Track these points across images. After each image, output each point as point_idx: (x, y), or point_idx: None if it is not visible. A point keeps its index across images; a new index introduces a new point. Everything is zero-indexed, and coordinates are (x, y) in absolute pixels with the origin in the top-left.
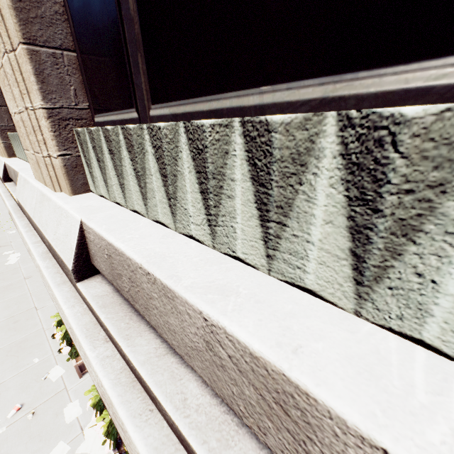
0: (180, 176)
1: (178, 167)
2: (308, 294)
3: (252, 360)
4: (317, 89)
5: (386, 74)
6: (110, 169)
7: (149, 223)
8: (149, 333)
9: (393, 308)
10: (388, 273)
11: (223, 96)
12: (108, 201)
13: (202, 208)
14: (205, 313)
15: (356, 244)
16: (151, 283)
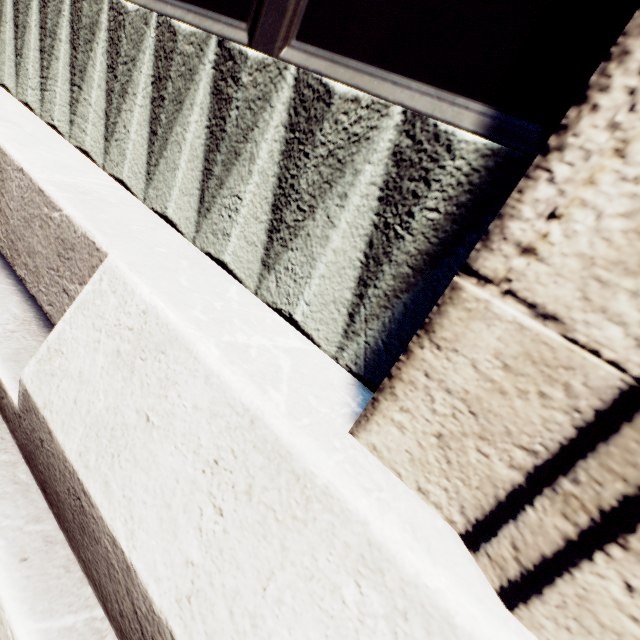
0: (29, 29)
1: (29, 19)
2: (86, 156)
3: None
4: None
5: (169, 3)
6: None
7: None
8: None
9: (116, 157)
10: (116, 128)
11: None
12: None
13: (39, 70)
14: None
15: (108, 105)
16: None
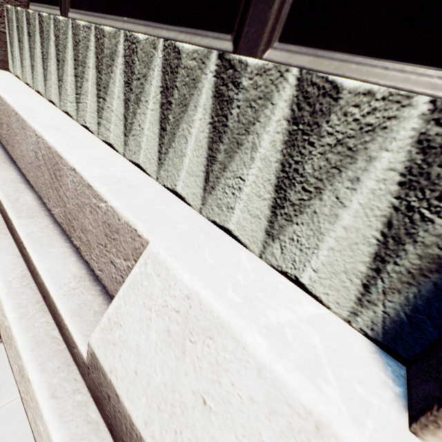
0: (66, 62)
1: (66, 55)
2: (111, 147)
3: (49, 151)
4: (144, 28)
5: (164, 28)
6: (26, 50)
7: (43, 100)
8: (14, 172)
9: (133, 148)
10: (133, 127)
11: (108, 16)
12: (21, 81)
13: (74, 89)
14: (37, 130)
15: (126, 110)
16: (17, 121)
